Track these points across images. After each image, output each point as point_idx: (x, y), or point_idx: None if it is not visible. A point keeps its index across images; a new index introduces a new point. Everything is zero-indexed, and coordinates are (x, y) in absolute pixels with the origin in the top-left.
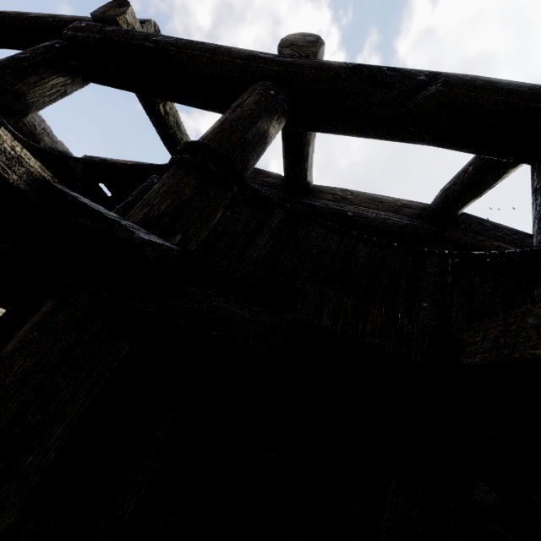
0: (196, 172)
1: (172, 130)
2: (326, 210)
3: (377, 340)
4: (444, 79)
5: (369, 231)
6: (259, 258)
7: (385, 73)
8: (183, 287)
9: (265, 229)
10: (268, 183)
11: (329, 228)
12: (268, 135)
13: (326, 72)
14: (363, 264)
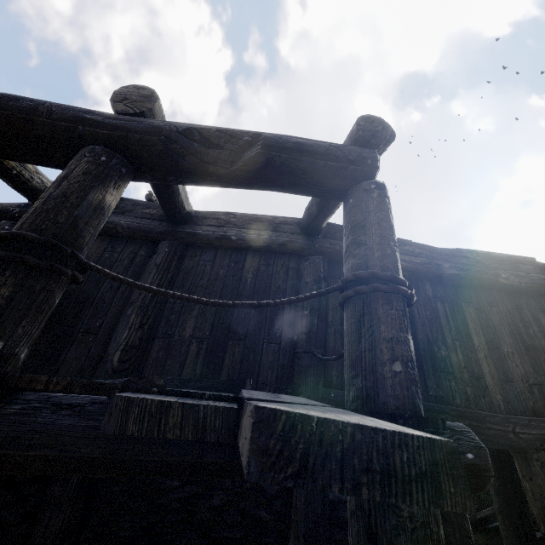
0: (13, 267)
1: (16, 171)
2: (211, 237)
3: (177, 433)
4: (263, 141)
5: (254, 251)
6: (146, 299)
7: (214, 134)
8: (4, 409)
9: (150, 266)
10: (148, 214)
11: (172, 298)
12: (105, 204)
13: (157, 136)
14: (252, 284)
